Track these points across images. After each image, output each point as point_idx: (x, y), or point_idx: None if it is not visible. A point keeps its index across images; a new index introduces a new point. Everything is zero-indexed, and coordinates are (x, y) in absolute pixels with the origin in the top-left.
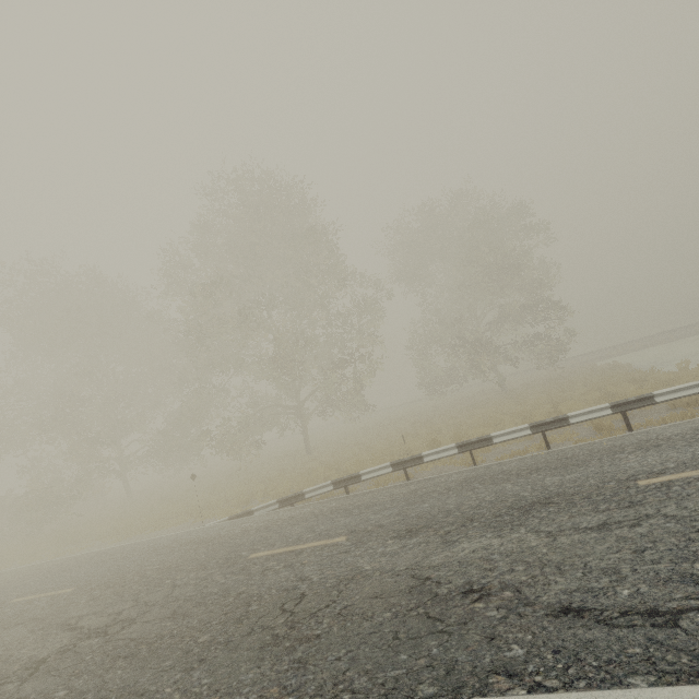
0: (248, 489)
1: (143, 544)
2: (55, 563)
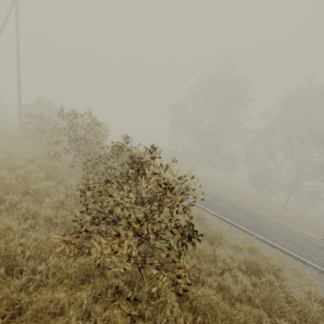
0: (288, 217)
1: (281, 223)
2: (229, 199)
